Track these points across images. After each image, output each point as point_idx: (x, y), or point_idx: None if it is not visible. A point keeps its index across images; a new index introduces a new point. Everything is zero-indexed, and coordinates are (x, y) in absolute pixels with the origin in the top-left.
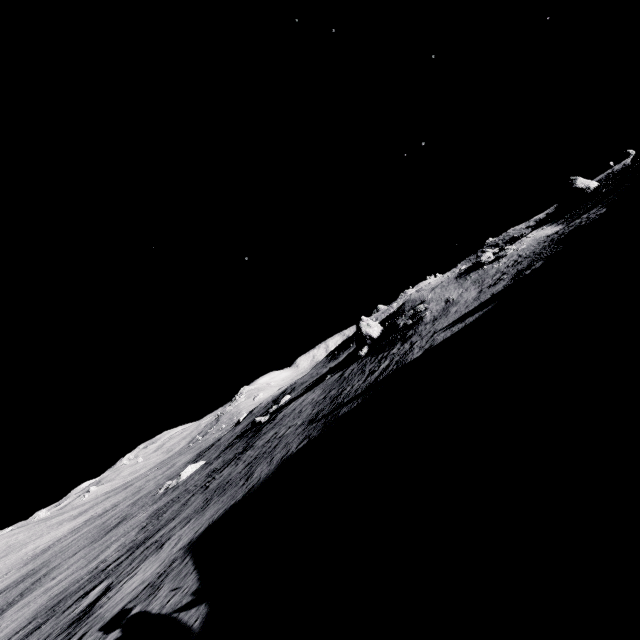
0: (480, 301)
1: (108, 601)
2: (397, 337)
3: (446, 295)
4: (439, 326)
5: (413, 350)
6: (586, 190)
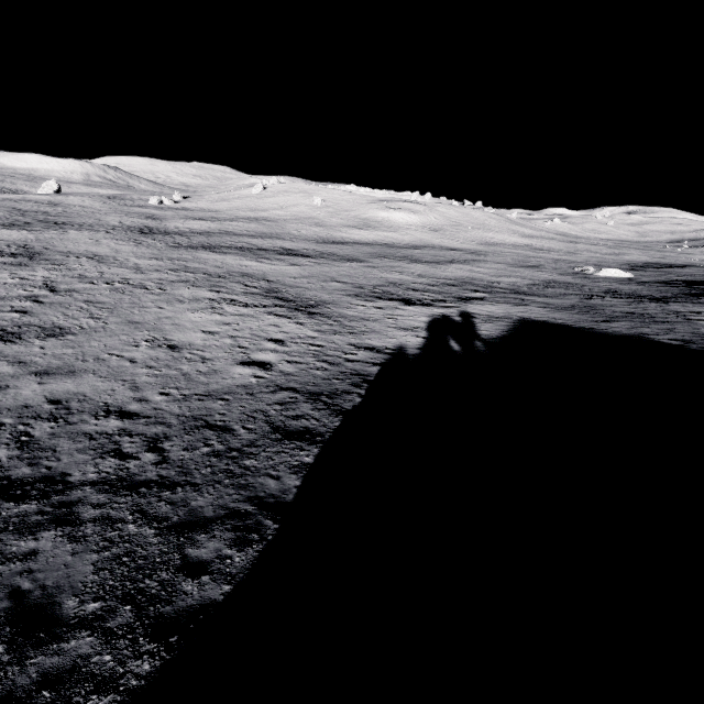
0: None
1: (475, 304)
2: None
3: None
4: None
5: None
6: None
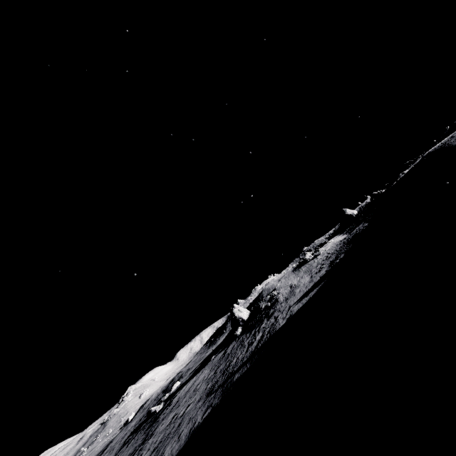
0: (314, 282)
1: None
2: (262, 316)
3: (289, 282)
4: (291, 302)
5: (278, 321)
6: (353, 215)
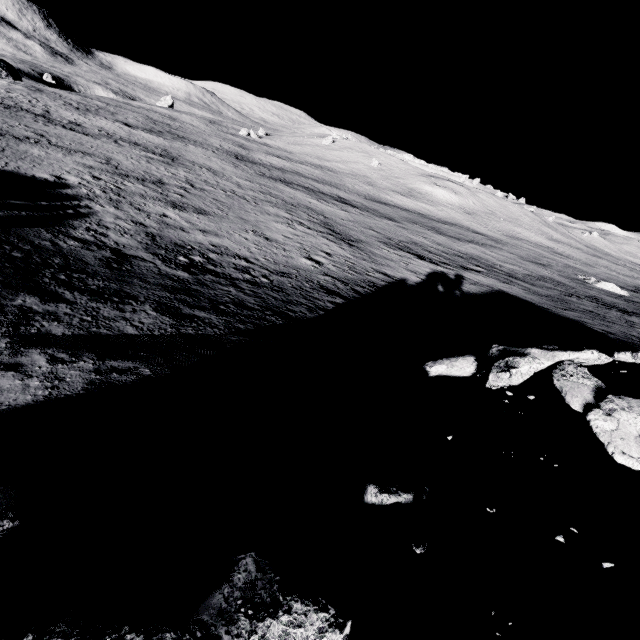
0: None
1: (471, 273)
2: None
3: None
4: None
5: None
6: None
